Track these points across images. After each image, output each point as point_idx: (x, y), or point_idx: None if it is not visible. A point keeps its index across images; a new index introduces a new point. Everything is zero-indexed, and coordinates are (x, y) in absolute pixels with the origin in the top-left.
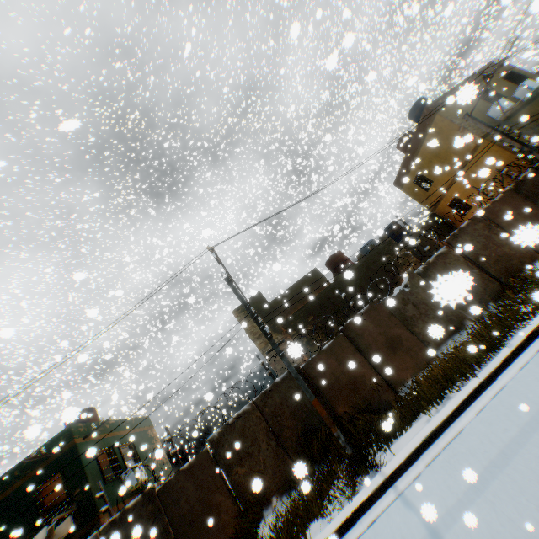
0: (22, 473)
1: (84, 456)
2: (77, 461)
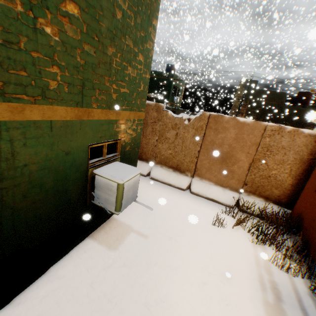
0: (157, 75)
1: (172, 85)
2: (170, 85)
